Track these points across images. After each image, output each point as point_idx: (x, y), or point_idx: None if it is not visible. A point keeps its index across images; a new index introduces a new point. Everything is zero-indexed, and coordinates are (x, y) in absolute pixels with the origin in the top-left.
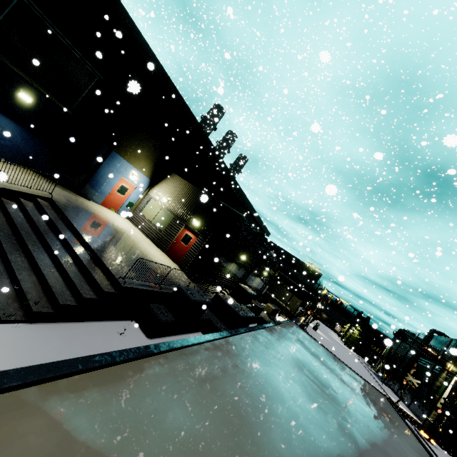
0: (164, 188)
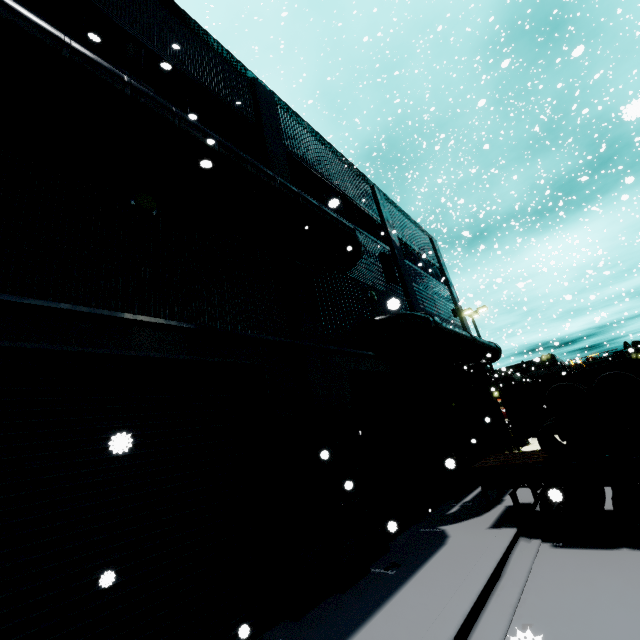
0: None
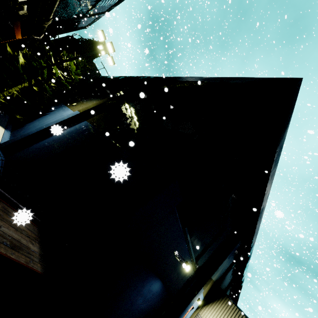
0: (219, 314)
